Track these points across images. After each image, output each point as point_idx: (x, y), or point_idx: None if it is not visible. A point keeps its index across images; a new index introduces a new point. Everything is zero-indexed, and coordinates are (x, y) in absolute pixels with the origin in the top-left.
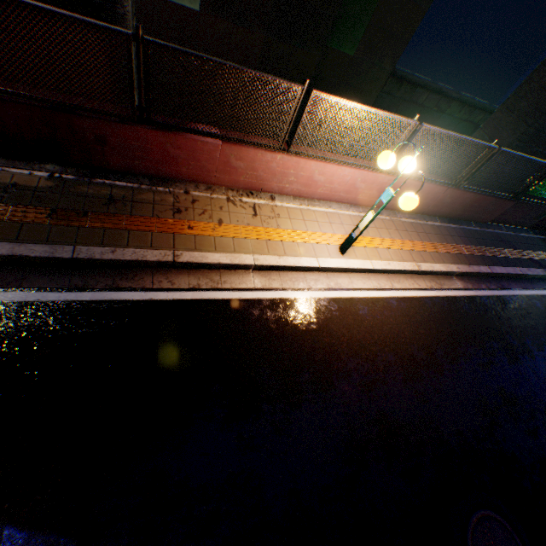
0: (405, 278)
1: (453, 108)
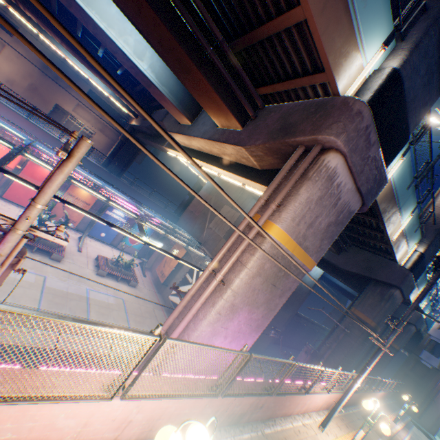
0: (402, 429)
1: (309, 324)
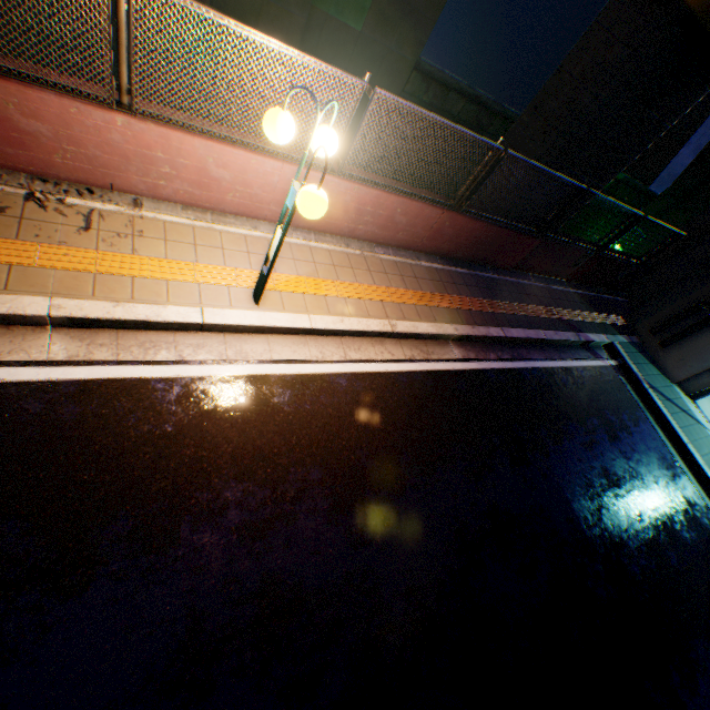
0: (372, 344)
1: (497, 127)
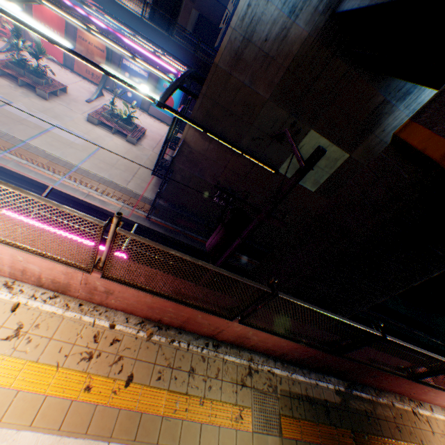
0: None
1: None
